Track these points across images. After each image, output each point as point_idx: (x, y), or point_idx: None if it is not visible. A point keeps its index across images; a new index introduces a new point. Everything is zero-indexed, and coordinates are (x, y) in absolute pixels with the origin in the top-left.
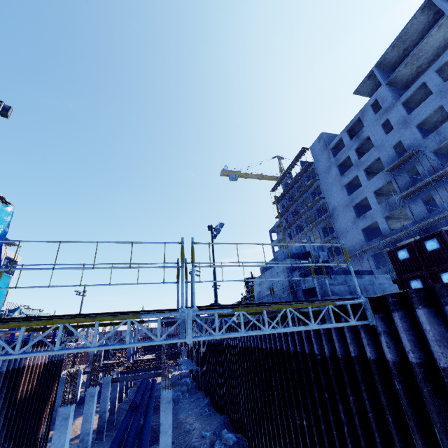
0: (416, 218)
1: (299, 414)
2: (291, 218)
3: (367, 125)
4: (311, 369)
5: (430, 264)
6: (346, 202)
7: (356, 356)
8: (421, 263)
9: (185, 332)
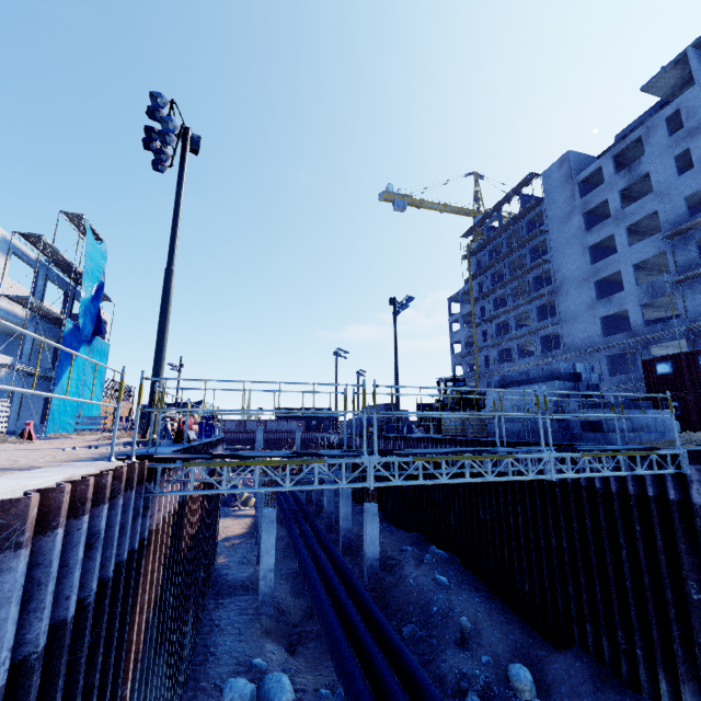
0: (688, 313)
1: (557, 537)
2: (489, 285)
3: (651, 153)
4: (586, 500)
5: (699, 386)
6: (585, 274)
7: (655, 496)
8: (686, 383)
9: (549, 471)
